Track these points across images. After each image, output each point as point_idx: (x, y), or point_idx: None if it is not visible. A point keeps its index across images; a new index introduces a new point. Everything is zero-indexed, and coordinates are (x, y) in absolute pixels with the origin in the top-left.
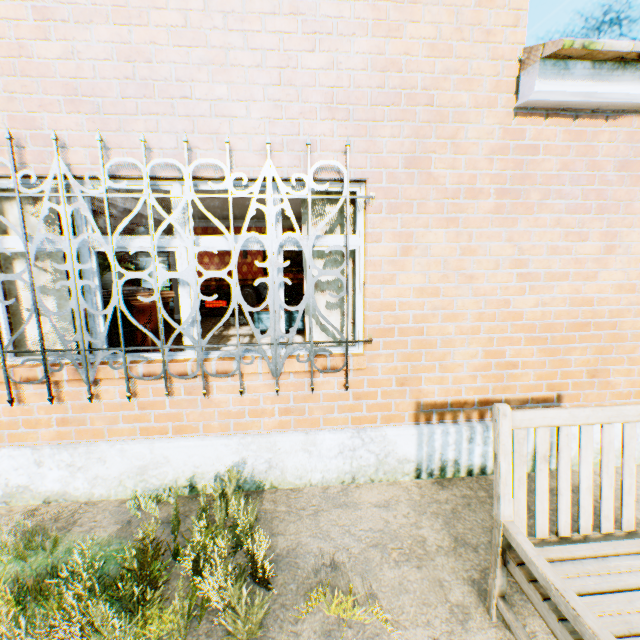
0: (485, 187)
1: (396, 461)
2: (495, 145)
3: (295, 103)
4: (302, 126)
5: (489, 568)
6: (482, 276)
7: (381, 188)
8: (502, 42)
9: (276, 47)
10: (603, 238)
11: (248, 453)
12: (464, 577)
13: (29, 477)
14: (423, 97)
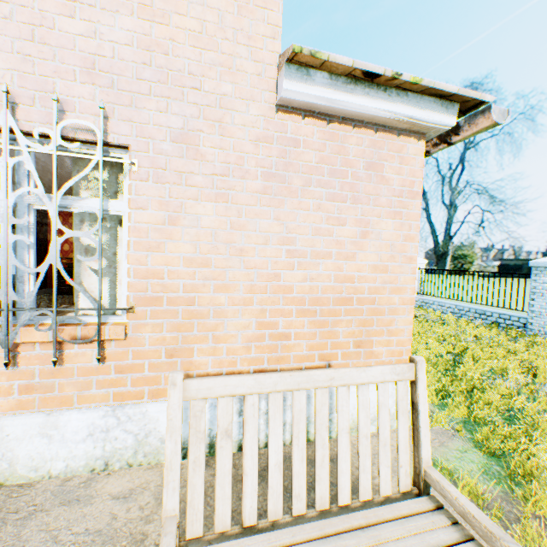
0: (253, 169)
1: (159, 440)
2: (260, 133)
3: (52, 62)
4: (60, 85)
5: None
6: (252, 250)
7: (147, 157)
8: (264, 49)
9: (28, 4)
10: (359, 224)
11: None
12: None
13: None
14: (190, 80)
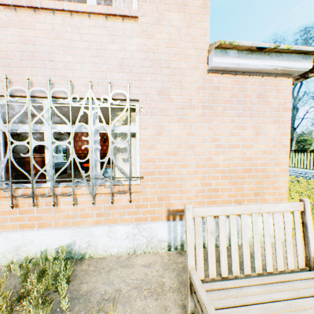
0: (196, 104)
1: (157, 241)
2: (199, 85)
3: (105, 65)
4: (108, 75)
5: (186, 297)
6: (197, 145)
7: (146, 103)
8: (200, 42)
9: (95, 40)
10: (254, 128)
11: (77, 237)
12: (179, 304)
13: None
14: (165, 64)
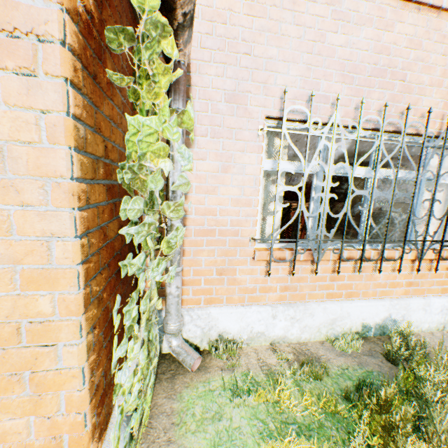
0: None
1: None
2: None
3: None
4: None
5: None
6: None
7: None
8: None
9: None
10: None
11: (392, 311)
12: None
13: (265, 326)
14: None
